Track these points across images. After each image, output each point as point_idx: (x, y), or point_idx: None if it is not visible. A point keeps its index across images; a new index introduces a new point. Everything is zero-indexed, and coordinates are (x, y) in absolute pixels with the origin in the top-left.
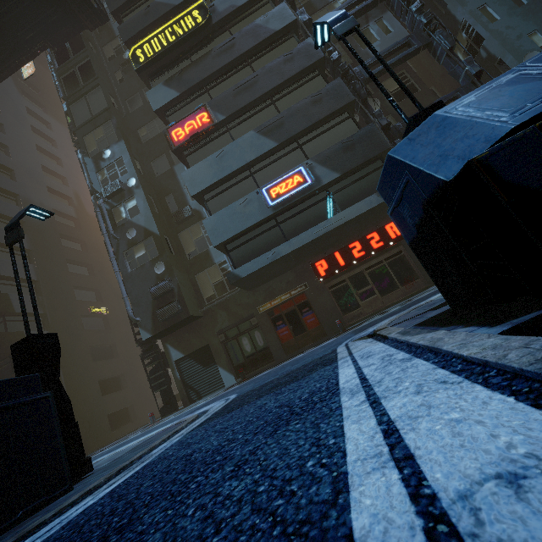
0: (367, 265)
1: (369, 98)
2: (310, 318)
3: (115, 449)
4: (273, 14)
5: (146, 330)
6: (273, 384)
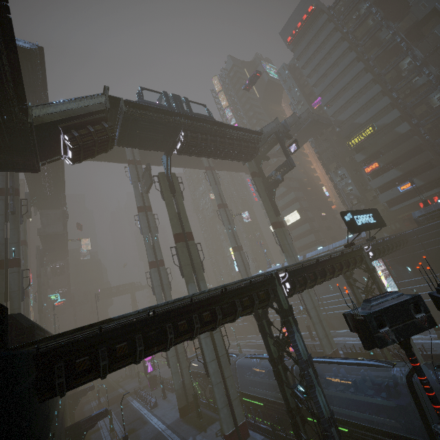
0: None
1: None
2: None
3: None
4: (401, 127)
5: None
6: None
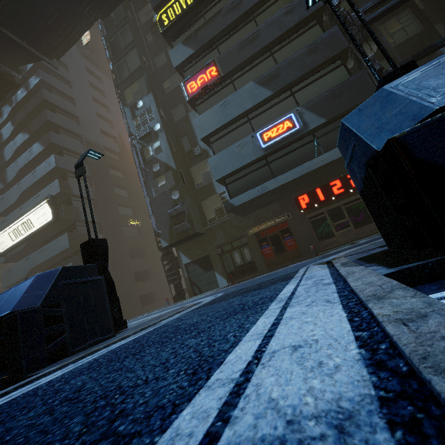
0: (345, 201)
1: (366, 42)
2: (290, 242)
3: (142, 318)
4: None
5: (165, 240)
6: (246, 290)
